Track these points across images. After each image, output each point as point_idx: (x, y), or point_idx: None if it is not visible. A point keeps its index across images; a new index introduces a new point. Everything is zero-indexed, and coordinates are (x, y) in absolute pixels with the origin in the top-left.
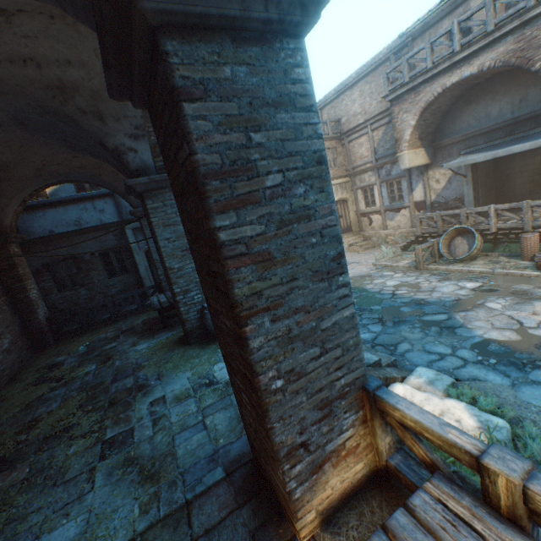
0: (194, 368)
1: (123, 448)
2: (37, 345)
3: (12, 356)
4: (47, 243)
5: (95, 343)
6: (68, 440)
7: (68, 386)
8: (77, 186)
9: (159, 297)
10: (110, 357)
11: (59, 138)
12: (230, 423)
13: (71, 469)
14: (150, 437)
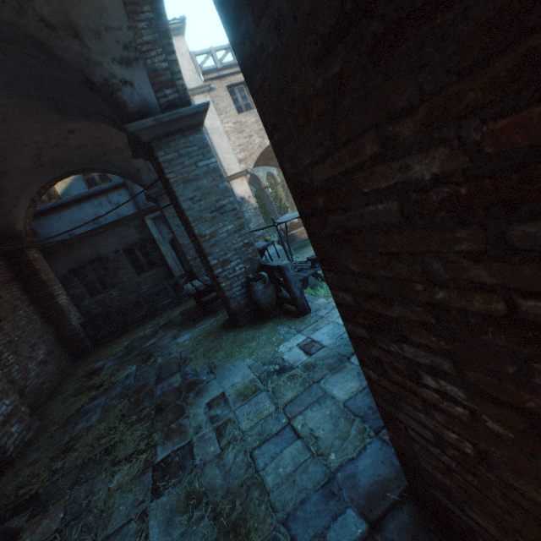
0: (254, 354)
1: (182, 476)
2: (76, 353)
3: (50, 367)
4: (69, 247)
5: (133, 343)
6: (109, 467)
7: (108, 394)
8: (87, 181)
9: (193, 283)
10: (150, 354)
11: (40, 95)
12: (335, 425)
13: (115, 514)
14: (216, 456)
